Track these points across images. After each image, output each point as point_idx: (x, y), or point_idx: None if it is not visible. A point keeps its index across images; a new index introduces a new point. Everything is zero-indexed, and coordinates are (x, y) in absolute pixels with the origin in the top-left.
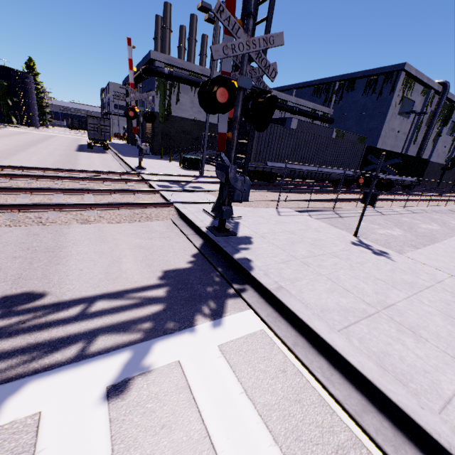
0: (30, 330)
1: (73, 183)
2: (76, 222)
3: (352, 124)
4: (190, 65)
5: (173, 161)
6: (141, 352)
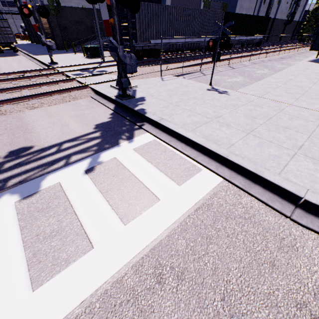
0: (35, 161)
1: (7, 84)
2: (26, 109)
3: None
4: None
5: (77, 52)
6: (96, 158)
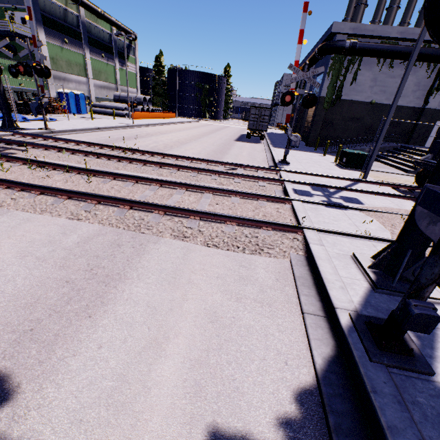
0: None
1: (206, 176)
2: (169, 234)
3: None
4: (386, 28)
5: (327, 154)
6: None
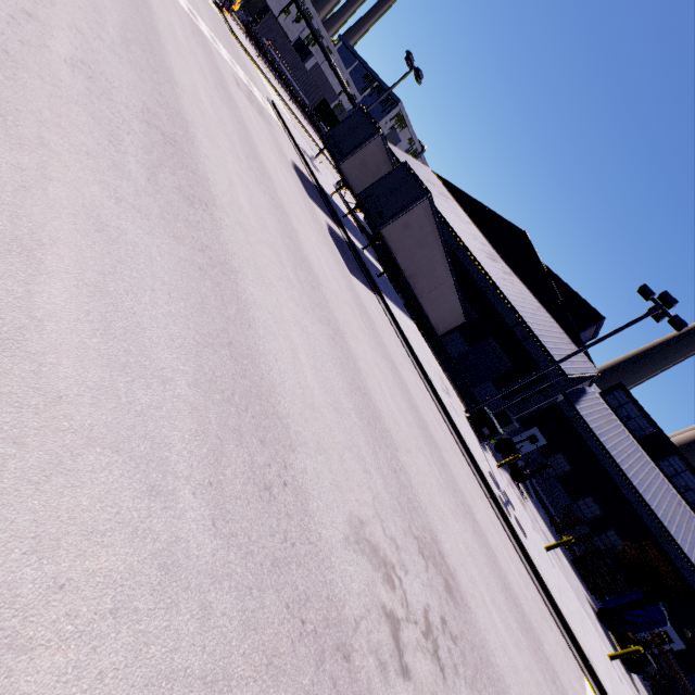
0: None
1: None
2: None
3: None
4: None
5: None
6: None
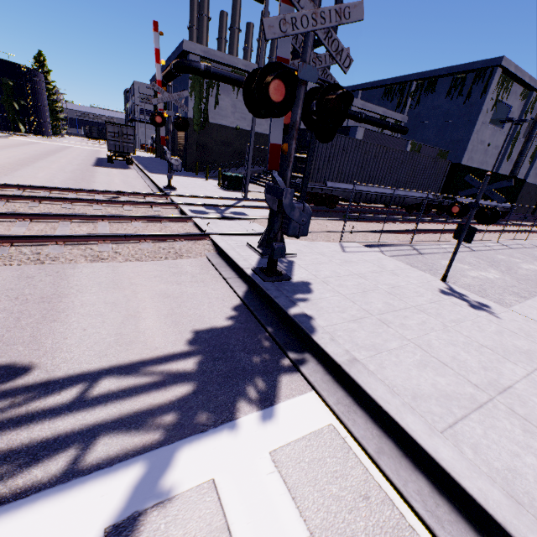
0: (2, 428)
1: (85, 206)
2: (84, 259)
3: (431, 134)
4: (233, 58)
5: (210, 179)
6: (159, 465)
